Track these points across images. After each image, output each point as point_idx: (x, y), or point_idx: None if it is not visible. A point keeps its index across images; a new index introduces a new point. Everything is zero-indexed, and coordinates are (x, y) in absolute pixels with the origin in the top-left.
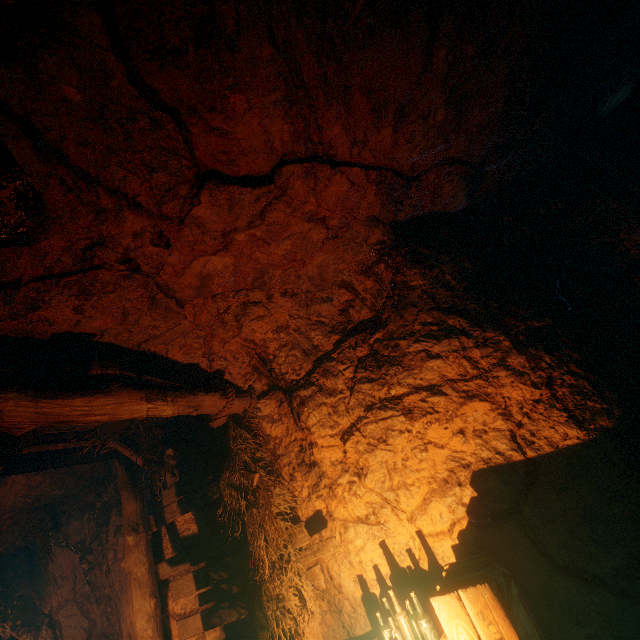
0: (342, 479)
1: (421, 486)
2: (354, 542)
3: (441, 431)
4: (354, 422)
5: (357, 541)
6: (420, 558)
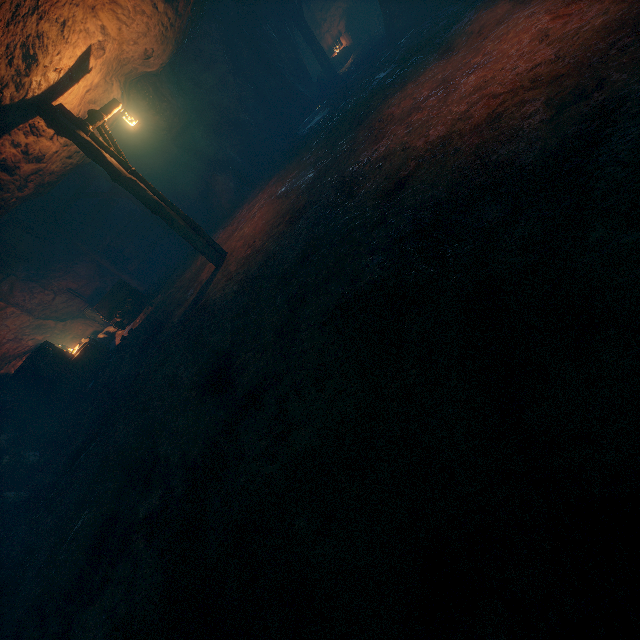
0: (322, 23)
1: (338, 19)
2: (326, 38)
3: (340, 4)
4: (322, 7)
5: (327, 38)
6: (339, 37)
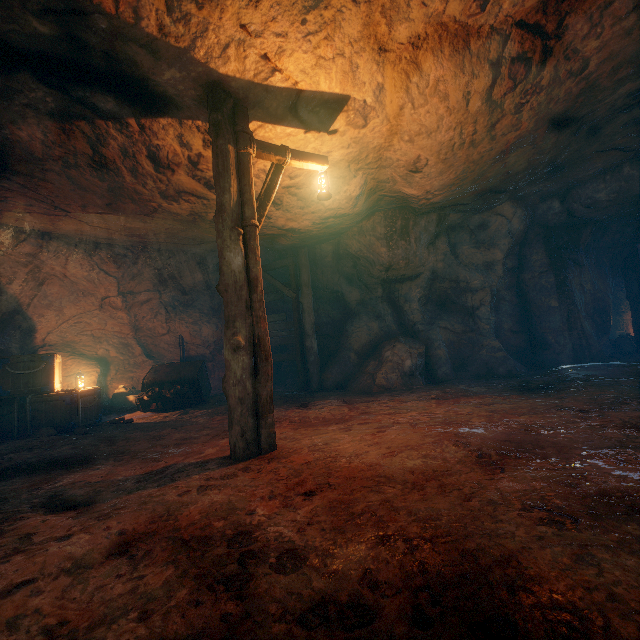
0: None
1: None
2: None
3: None
4: None
5: None
6: None
